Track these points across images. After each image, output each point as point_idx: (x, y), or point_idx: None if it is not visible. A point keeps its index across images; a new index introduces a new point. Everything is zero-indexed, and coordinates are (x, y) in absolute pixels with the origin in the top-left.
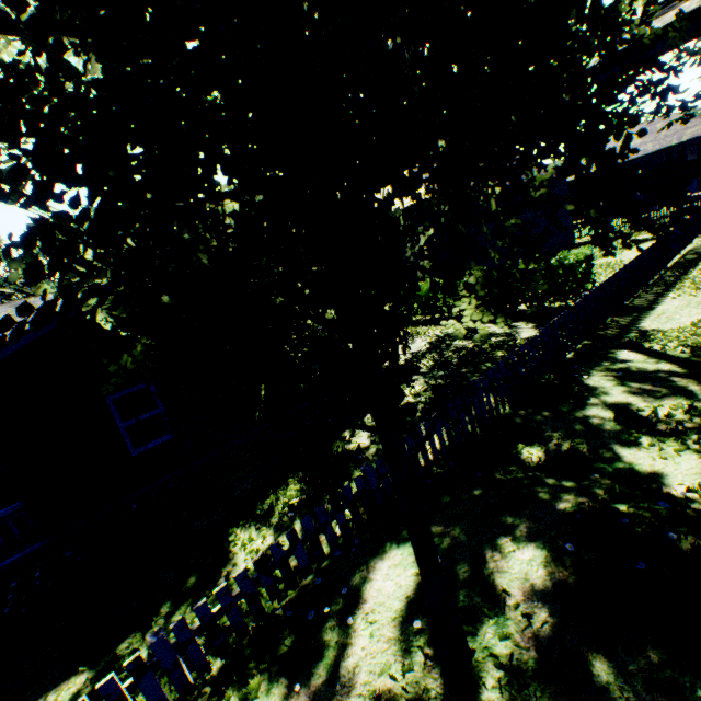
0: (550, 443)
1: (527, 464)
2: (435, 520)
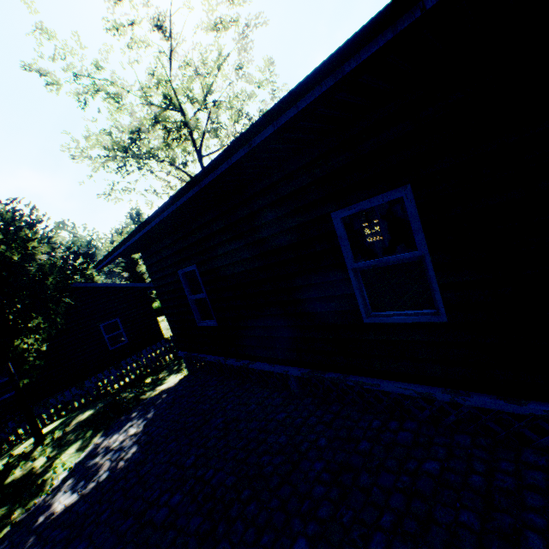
0: (160, 375)
1: (141, 385)
2: (83, 409)
